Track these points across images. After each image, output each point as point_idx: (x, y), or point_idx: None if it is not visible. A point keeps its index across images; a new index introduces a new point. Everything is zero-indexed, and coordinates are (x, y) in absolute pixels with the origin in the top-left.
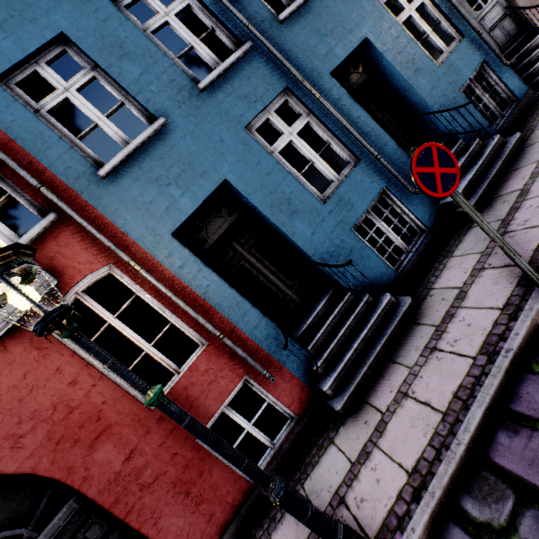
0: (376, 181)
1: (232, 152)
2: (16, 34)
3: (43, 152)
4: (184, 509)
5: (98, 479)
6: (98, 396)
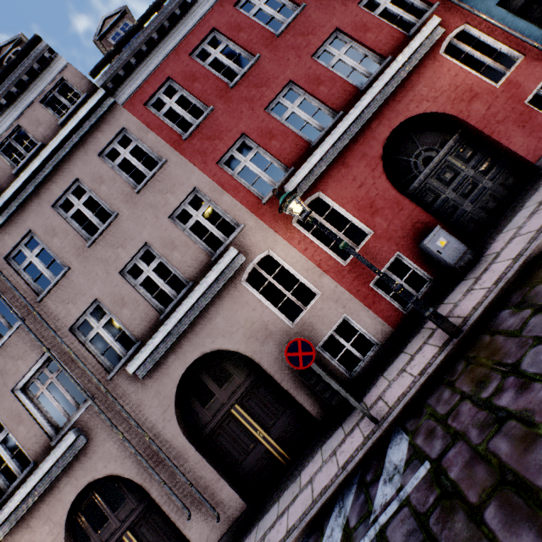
0: None
1: None
2: None
3: None
4: (522, 134)
5: (474, 117)
6: (469, 81)
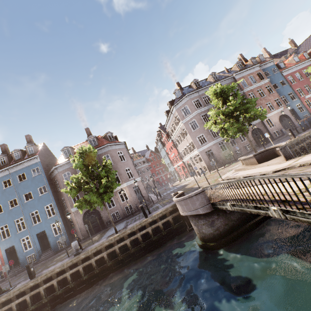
0: (33, 251)
1: (17, 242)
2: (3, 223)
3: None
4: None
5: None
6: None
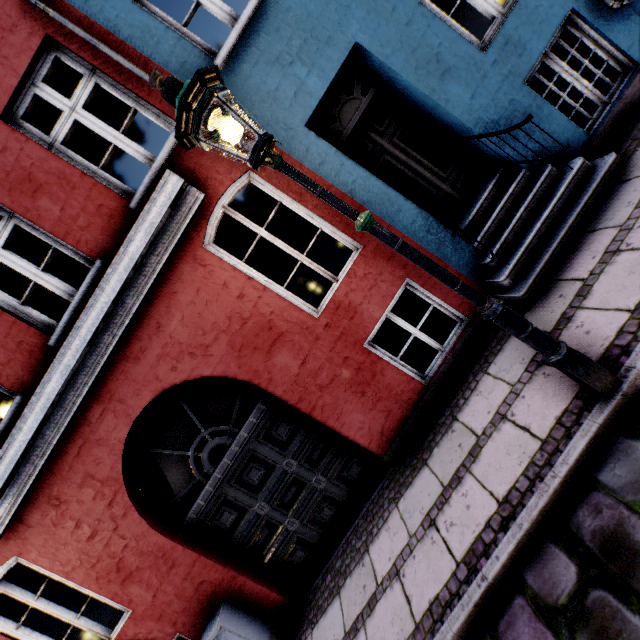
0: (558, 3)
1: (358, 1)
2: None
3: (154, 50)
4: (362, 406)
5: (281, 381)
6: (266, 307)
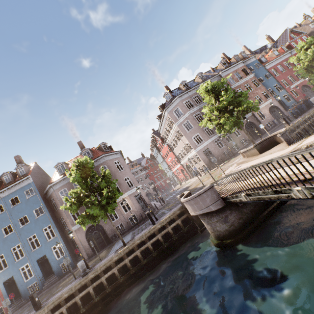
0: (35, 280)
1: (16, 272)
2: None
3: None
4: None
5: None
6: None
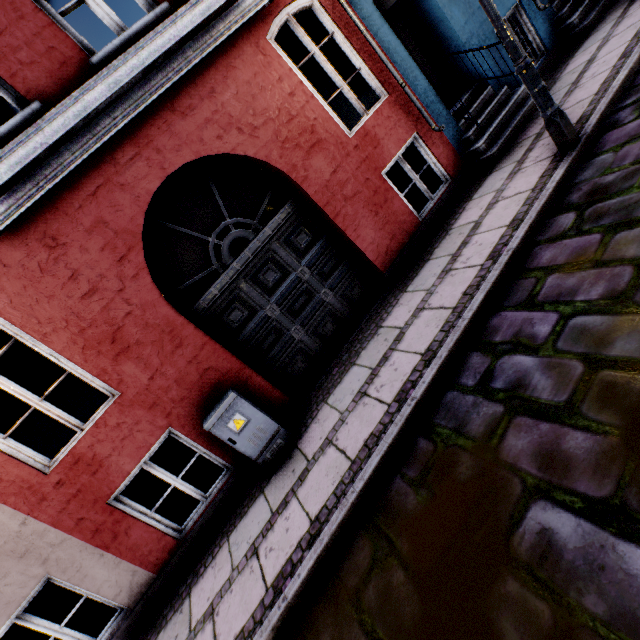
0: None
1: None
2: None
3: None
4: (374, 225)
5: (314, 182)
6: (311, 112)
